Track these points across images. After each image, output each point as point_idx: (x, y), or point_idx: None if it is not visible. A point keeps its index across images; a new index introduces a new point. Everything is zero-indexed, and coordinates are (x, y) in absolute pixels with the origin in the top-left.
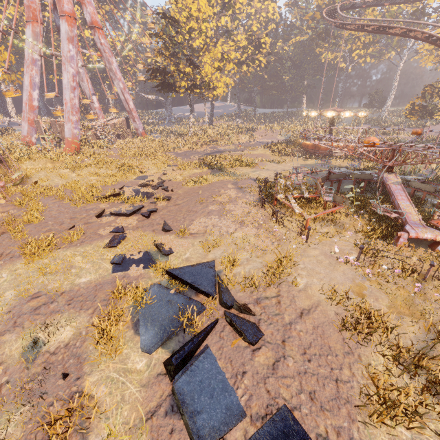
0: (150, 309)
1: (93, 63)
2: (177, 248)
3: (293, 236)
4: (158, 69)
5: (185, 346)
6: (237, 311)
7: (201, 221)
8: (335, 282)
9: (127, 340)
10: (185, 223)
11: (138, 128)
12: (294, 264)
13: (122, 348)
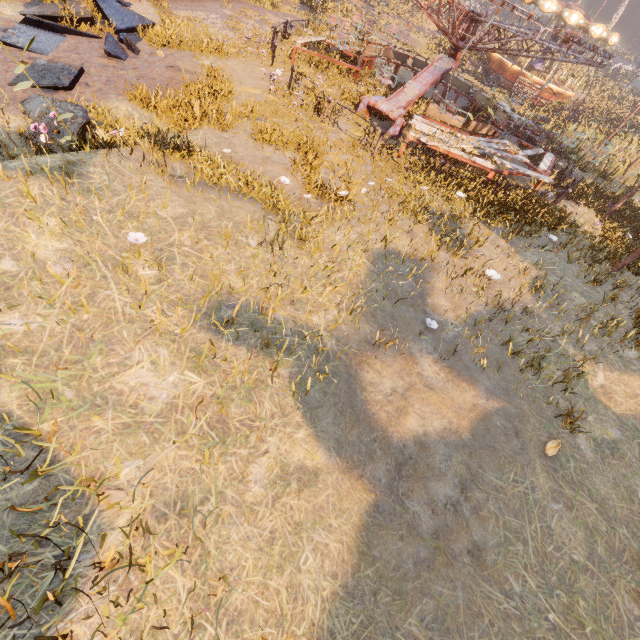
0: (52, 5)
1: None
2: (138, 8)
3: (264, 57)
4: None
5: (48, 21)
6: (126, 47)
7: (198, 13)
8: (237, 80)
9: (13, 4)
10: (180, 7)
11: None
12: (219, 54)
13: (3, 2)
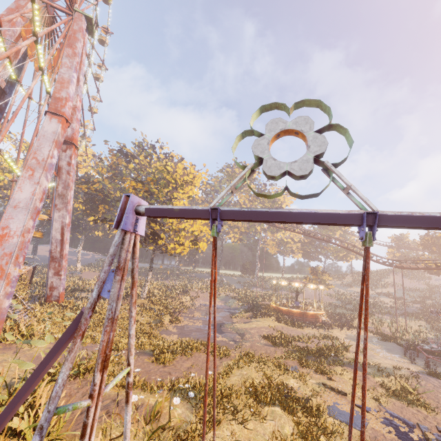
0: None
1: None
2: None
3: None
4: None
5: None
6: None
7: None
8: None
9: None
10: None
11: (57, 286)
12: None
13: None
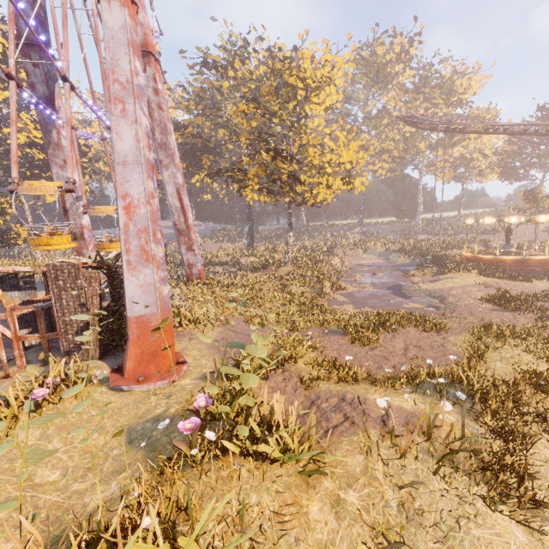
0: None
1: (6, 149)
2: None
3: None
4: (283, 150)
5: None
6: None
7: None
8: None
9: None
10: None
11: (195, 263)
12: None
13: None
